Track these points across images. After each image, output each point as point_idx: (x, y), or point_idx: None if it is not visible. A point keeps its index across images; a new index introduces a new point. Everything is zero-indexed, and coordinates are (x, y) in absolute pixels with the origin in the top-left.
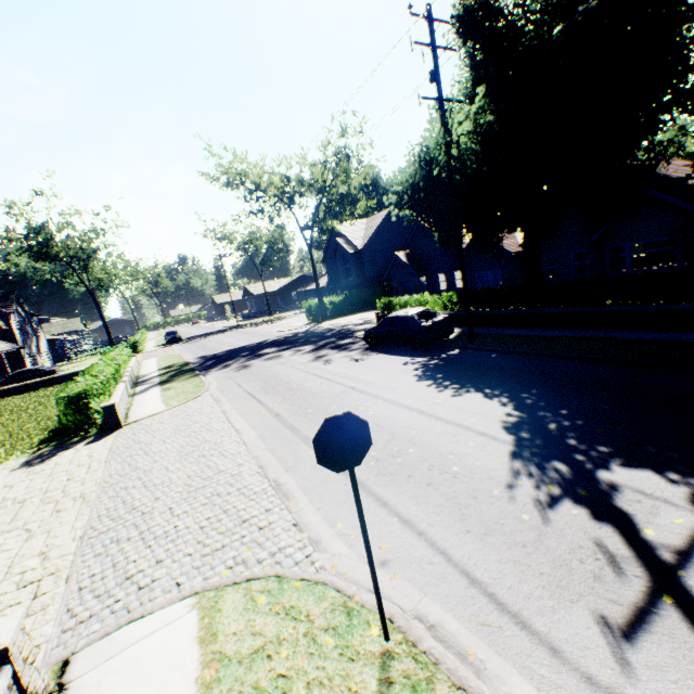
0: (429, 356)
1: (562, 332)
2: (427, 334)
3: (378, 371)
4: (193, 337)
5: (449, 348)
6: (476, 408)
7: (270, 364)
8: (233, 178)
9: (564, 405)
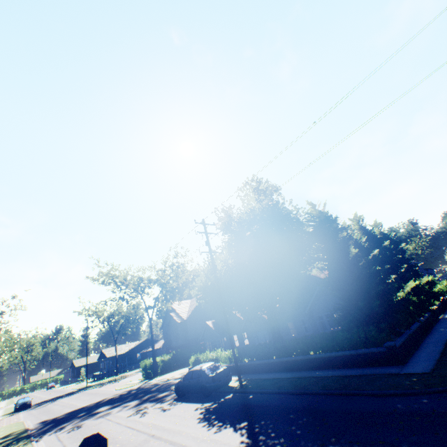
0: (214, 400)
1: (291, 374)
2: (213, 382)
3: (176, 417)
4: (42, 402)
5: (228, 392)
6: (225, 439)
7: (99, 422)
8: (108, 278)
9: (274, 429)
